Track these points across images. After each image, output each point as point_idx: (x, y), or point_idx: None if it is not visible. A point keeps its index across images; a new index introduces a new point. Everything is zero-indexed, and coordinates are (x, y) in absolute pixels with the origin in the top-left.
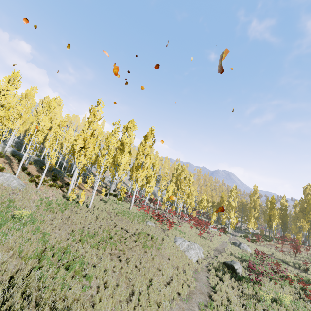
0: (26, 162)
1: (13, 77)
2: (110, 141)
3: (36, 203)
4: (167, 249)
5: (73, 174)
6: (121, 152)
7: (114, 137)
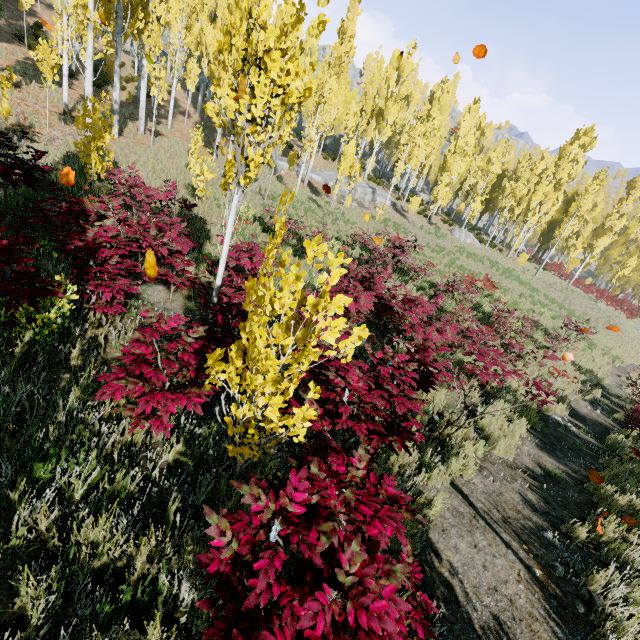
0: (440, 208)
1: (475, 109)
2: (586, 200)
3: (506, 266)
4: (632, 333)
5: (518, 235)
6: (568, 202)
7: (591, 193)
